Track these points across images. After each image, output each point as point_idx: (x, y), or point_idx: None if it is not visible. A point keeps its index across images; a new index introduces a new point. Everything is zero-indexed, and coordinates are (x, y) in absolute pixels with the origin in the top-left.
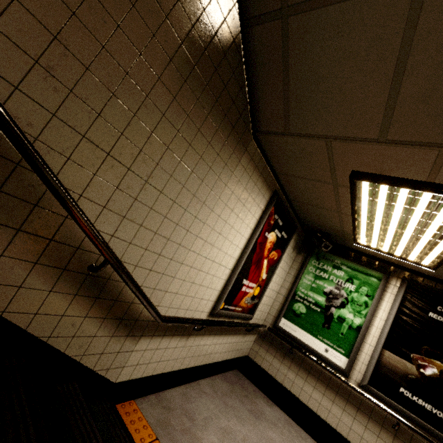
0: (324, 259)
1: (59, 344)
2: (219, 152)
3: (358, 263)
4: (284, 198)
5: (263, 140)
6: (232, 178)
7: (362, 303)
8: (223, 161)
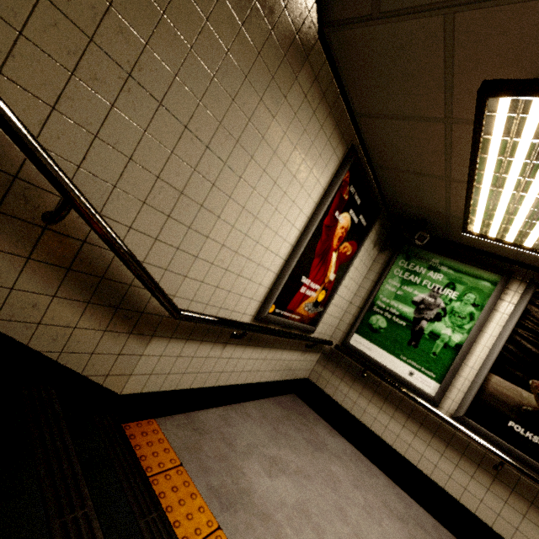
0: (416, 258)
1: (16, 332)
2: (261, 51)
3: (466, 262)
4: (365, 162)
5: (335, 43)
6: (283, 106)
7: (466, 315)
8: (268, 70)
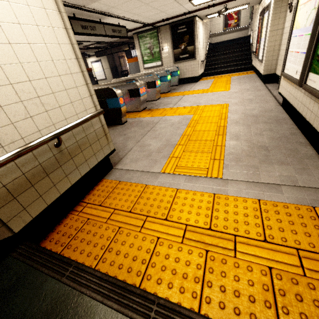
0: None
1: None
2: None
3: None
4: None
5: None
6: None
7: None
8: None
